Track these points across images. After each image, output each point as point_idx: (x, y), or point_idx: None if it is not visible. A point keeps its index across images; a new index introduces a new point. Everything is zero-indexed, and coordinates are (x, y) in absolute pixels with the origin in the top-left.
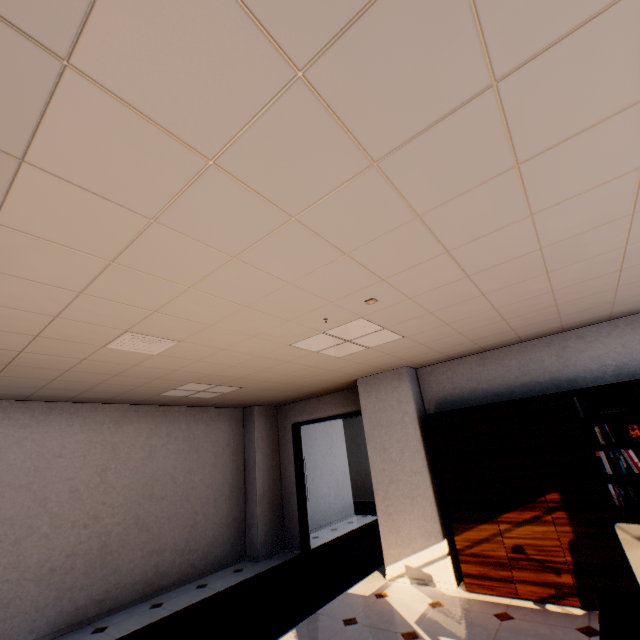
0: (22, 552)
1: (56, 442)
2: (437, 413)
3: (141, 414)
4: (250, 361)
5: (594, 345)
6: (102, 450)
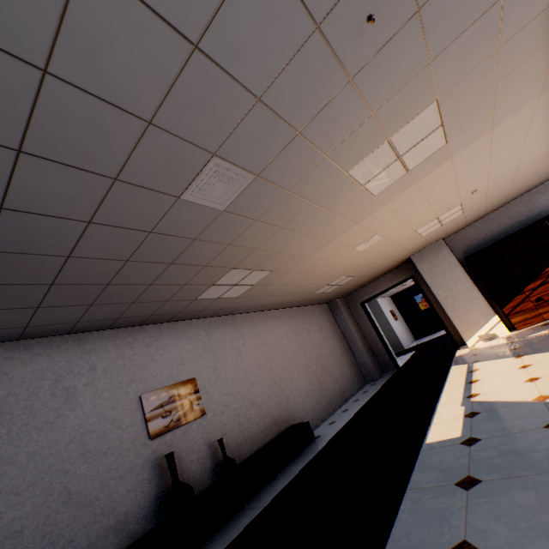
0: (295, 383)
1: (277, 331)
2: (471, 255)
3: (295, 312)
4: (386, 249)
5: (544, 194)
6: (292, 333)
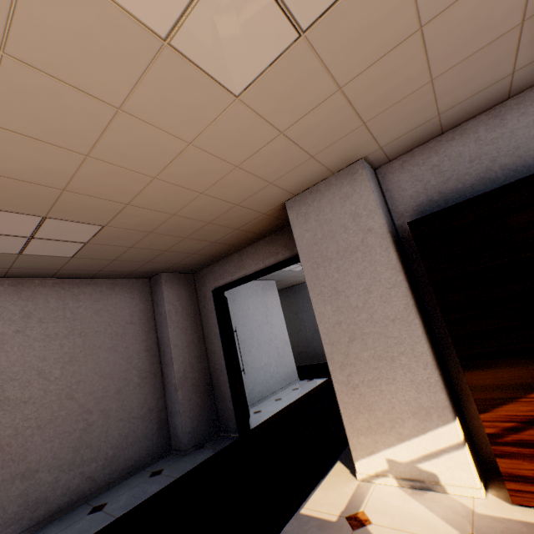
0: None
1: None
2: (428, 215)
3: None
4: (8, 93)
5: None
6: None
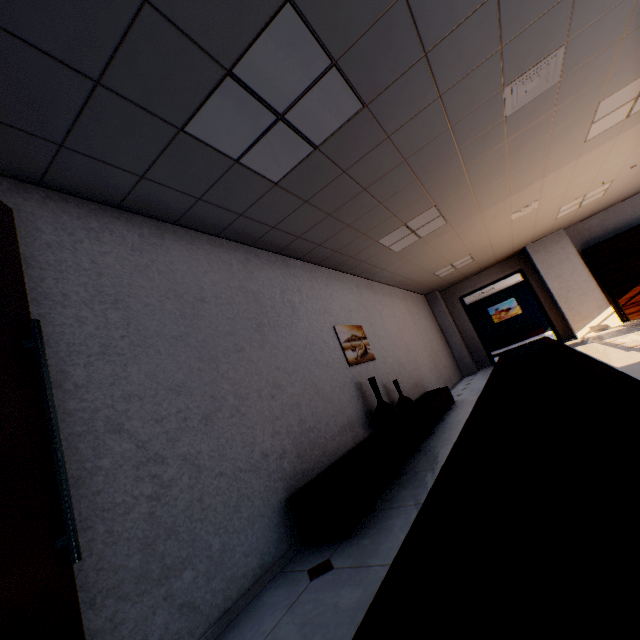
0: (421, 358)
1: (399, 307)
2: (592, 246)
3: (406, 295)
4: (524, 226)
5: None
6: (409, 313)
